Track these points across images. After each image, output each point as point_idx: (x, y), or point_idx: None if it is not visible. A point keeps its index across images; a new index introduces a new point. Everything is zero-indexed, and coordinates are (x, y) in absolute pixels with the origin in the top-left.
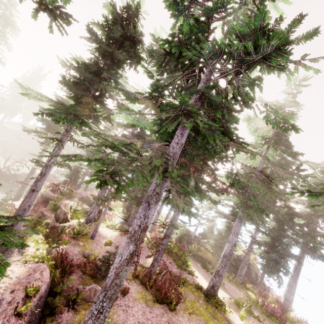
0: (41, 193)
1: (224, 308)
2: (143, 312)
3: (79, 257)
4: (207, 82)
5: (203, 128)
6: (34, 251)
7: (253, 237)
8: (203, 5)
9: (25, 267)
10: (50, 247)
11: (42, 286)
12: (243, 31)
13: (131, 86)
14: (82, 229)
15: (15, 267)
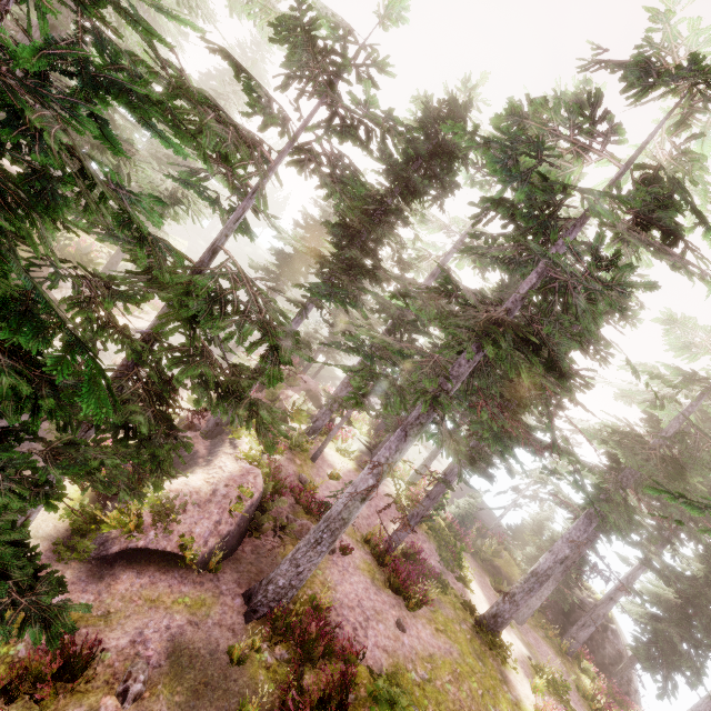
0: (252, 365)
1: (504, 656)
2: (365, 587)
3: (293, 479)
4: (544, 272)
5: (506, 352)
6: (247, 449)
7: (630, 575)
8: (572, 139)
9: (238, 464)
10: (264, 451)
11: (255, 493)
12: (607, 218)
13: (433, 216)
14: (302, 440)
15: (228, 460)
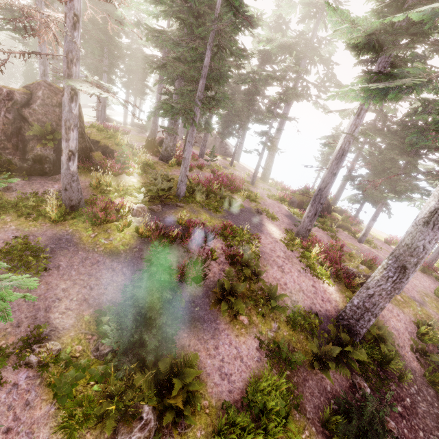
0: None
1: None
2: None
3: None
4: None
5: None
6: None
7: None
8: None
9: None
10: None
11: None
12: None
13: None
14: None
15: None
